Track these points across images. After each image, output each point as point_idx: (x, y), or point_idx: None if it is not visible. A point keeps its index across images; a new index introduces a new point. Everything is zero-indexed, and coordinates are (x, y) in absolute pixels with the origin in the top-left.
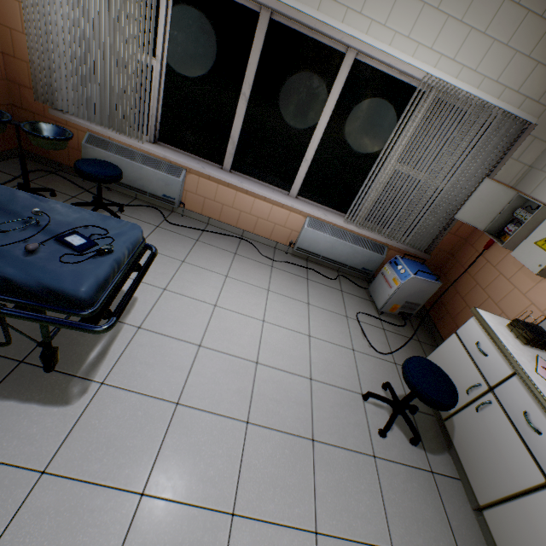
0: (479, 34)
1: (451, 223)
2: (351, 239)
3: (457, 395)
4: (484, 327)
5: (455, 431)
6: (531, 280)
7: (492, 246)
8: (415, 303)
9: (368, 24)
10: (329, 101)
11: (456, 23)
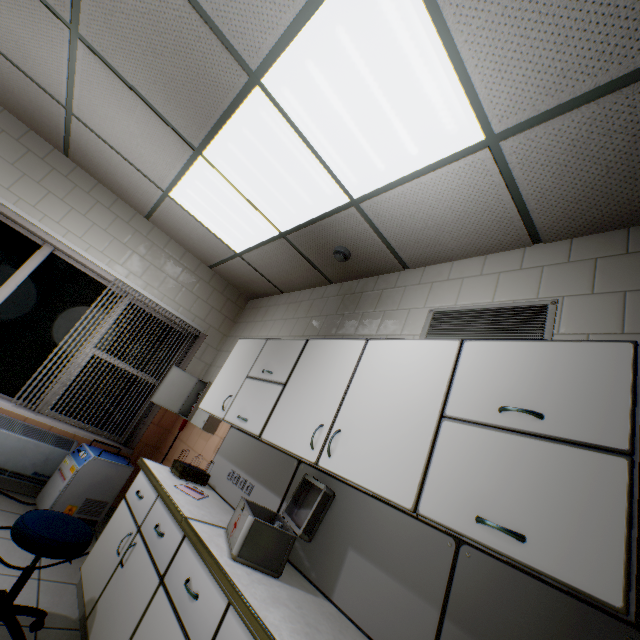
0: (157, 269)
1: (154, 412)
2: (21, 429)
3: (91, 538)
4: (144, 468)
5: (96, 619)
6: (205, 440)
7: (187, 426)
8: (102, 500)
9: (66, 232)
10: (17, 276)
11: (141, 257)
